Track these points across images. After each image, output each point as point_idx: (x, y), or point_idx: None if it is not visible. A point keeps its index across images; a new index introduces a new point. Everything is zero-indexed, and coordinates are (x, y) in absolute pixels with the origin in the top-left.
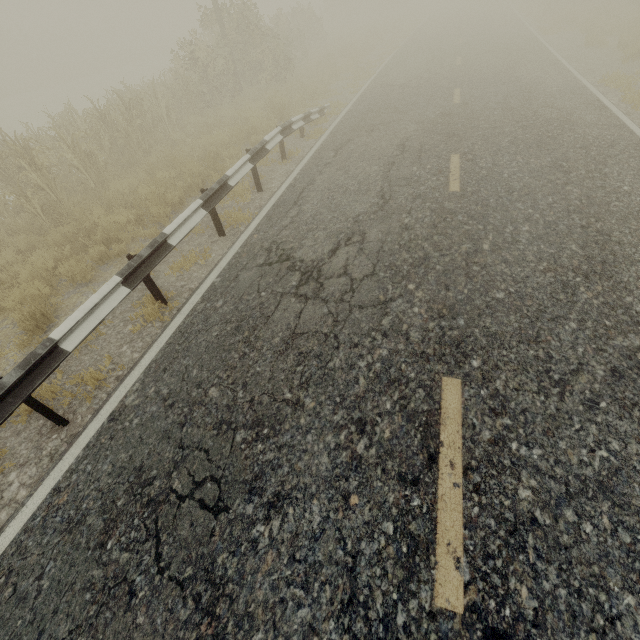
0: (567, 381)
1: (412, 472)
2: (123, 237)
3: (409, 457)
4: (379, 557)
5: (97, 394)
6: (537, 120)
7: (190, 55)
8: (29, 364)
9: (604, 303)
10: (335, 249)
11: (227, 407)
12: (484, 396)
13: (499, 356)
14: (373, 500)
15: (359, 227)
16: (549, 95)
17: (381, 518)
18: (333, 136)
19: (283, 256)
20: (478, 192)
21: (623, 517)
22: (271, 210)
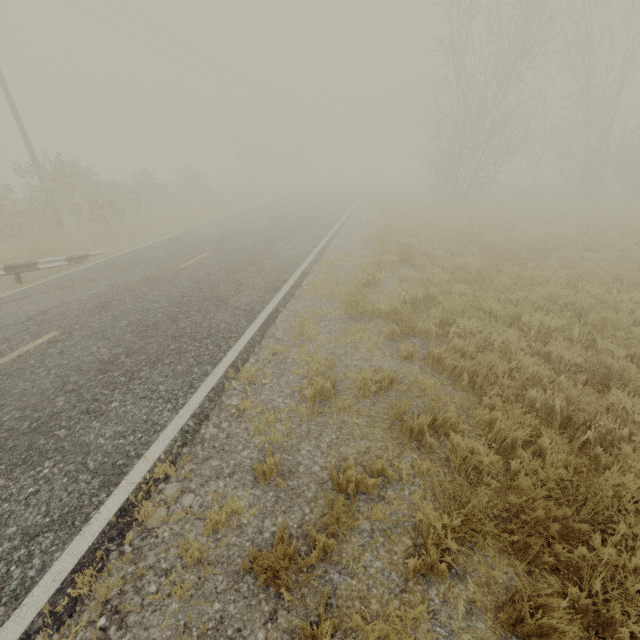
0: None
1: None
2: None
3: None
4: None
5: None
6: (201, 297)
7: None
8: None
9: None
10: None
11: None
12: None
13: None
14: None
15: None
16: (258, 270)
17: None
18: (28, 289)
19: None
20: None
21: None
22: None
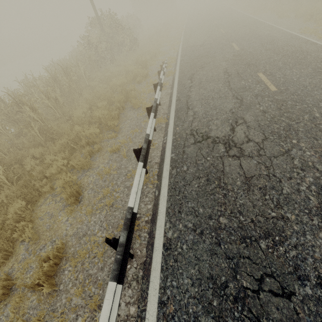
0: None
1: None
2: (96, 140)
3: None
4: None
5: (140, 234)
6: (287, 52)
7: (88, 42)
8: (128, 226)
9: None
10: (232, 128)
11: (239, 228)
12: None
13: None
14: None
15: (237, 115)
16: (282, 41)
17: None
18: (182, 73)
19: (204, 136)
20: (288, 89)
21: None
22: (176, 114)
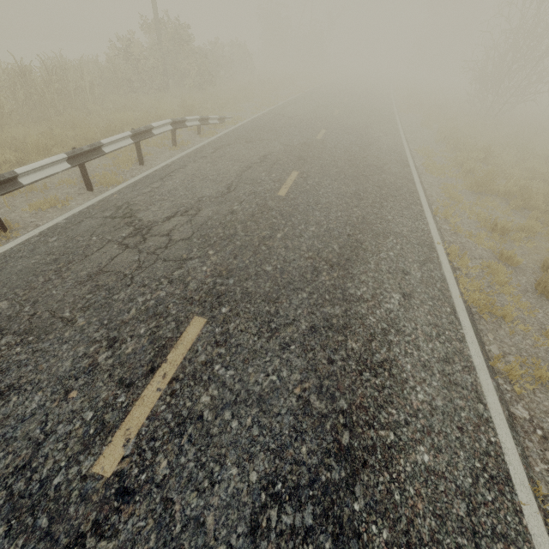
0: (279, 330)
1: (132, 378)
2: None
3: (136, 368)
4: (68, 436)
5: None
6: (362, 163)
7: (125, 48)
8: None
9: (333, 284)
10: (171, 216)
11: (8, 317)
12: (217, 332)
13: (243, 307)
14: (89, 395)
15: (199, 205)
16: (379, 149)
17: (87, 408)
18: (220, 139)
19: (128, 214)
20: (296, 199)
21: (262, 419)
22: (140, 179)
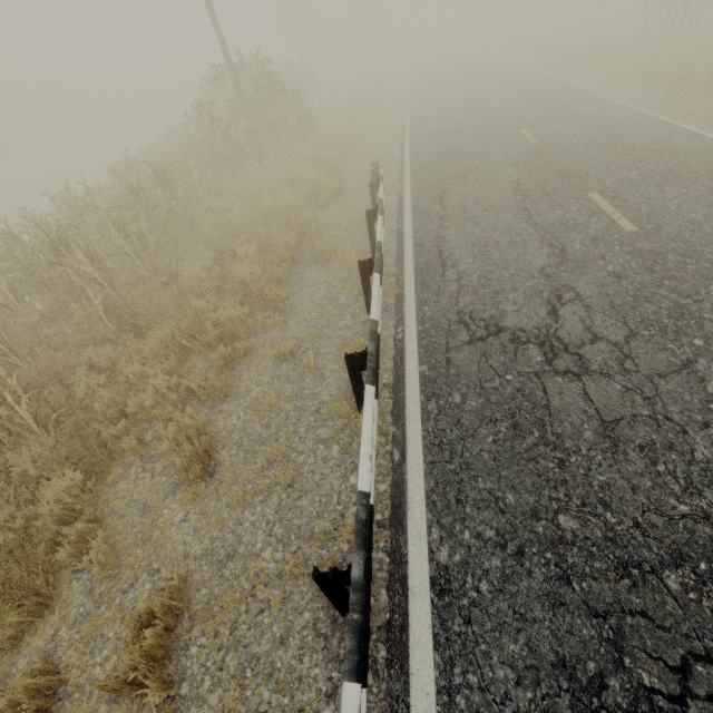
0: None
1: None
2: (239, 331)
3: None
4: None
5: None
6: (644, 152)
7: (208, 117)
8: (365, 539)
9: None
10: (553, 311)
11: (609, 540)
12: None
13: None
14: None
15: (558, 282)
16: (629, 128)
17: None
18: (419, 188)
19: (490, 327)
20: (662, 228)
21: None
22: (418, 276)
